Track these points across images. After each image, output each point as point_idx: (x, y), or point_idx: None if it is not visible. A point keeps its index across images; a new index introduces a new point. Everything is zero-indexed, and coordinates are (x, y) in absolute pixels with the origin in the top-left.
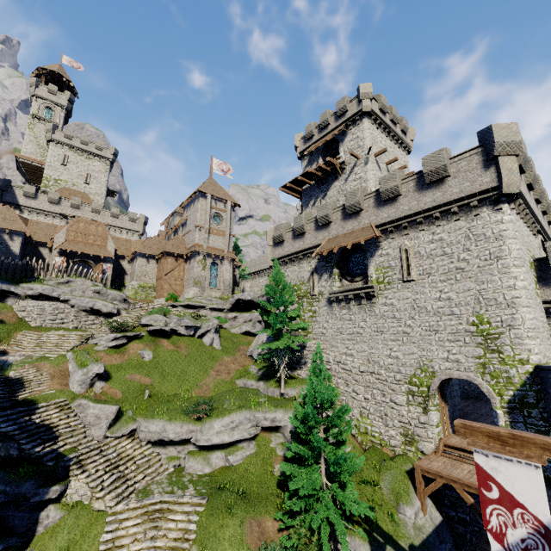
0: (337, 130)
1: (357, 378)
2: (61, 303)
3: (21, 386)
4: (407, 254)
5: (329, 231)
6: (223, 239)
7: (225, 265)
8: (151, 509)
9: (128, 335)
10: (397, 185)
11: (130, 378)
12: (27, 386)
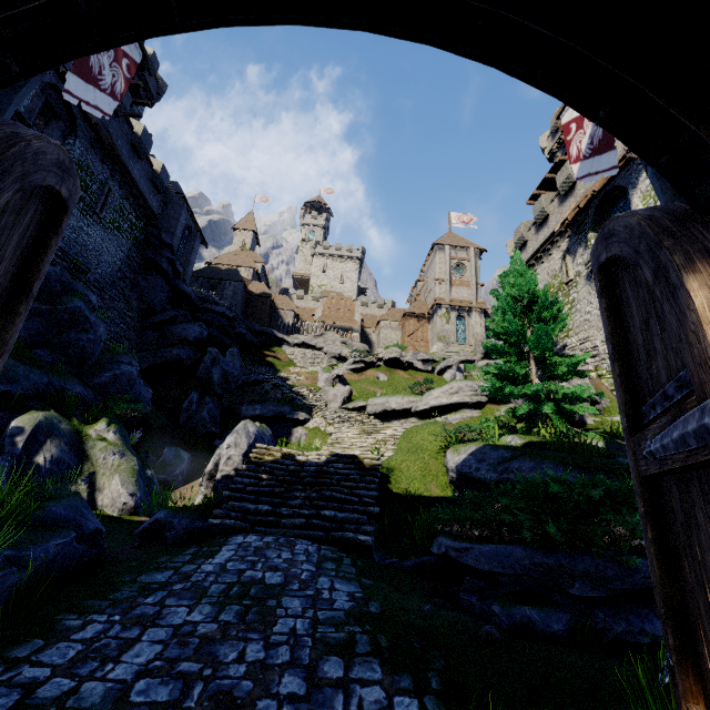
0: None
1: None
2: (317, 351)
3: (287, 380)
4: None
5: (575, 194)
6: (468, 290)
7: (474, 318)
8: (368, 429)
9: (365, 360)
10: None
11: (365, 387)
12: (290, 380)
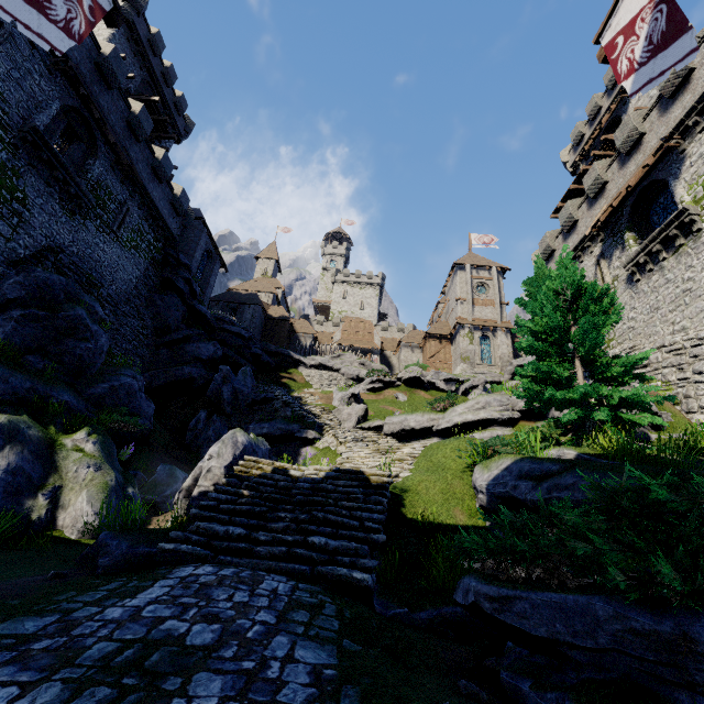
0: (611, 104)
1: (696, 350)
2: (334, 373)
3: (300, 399)
4: None
5: (606, 195)
6: (492, 309)
7: (500, 337)
8: (382, 447)
9: (383, 380)
10: None
11: (383, 407)
12: (303, 399)
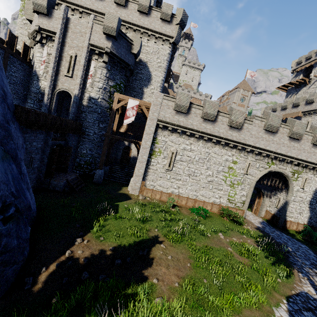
0: (313, 62)
1: None
2: None
3: None
4: (308, 123)
5: (285, 111)
6: (243, 108)
7: None
8: None
9: None
10: (313, 98)
11: None
12: None
